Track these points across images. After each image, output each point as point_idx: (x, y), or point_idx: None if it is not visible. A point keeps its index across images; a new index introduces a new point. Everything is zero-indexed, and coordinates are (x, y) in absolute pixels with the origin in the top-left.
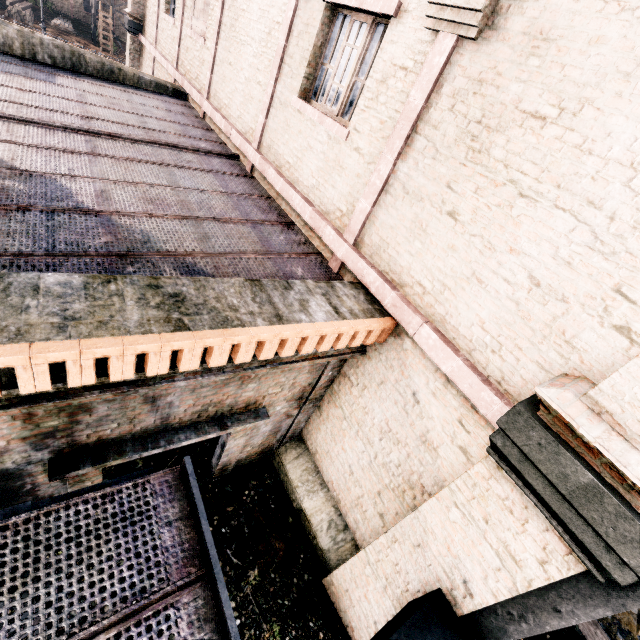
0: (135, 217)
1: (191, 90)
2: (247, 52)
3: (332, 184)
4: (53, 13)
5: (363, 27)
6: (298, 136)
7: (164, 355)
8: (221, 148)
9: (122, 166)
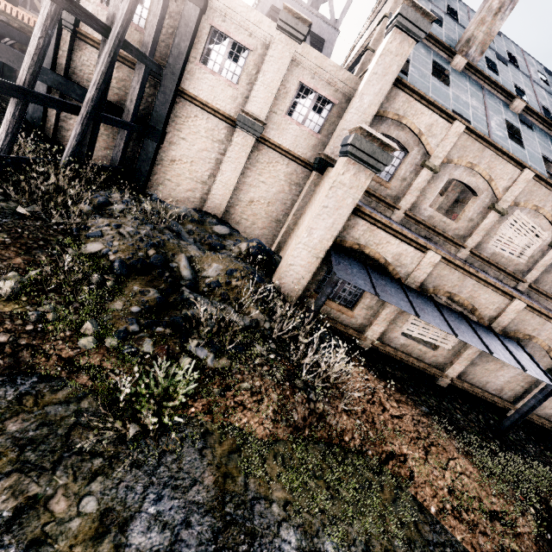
0: None
1: None
2: None
3: None
4: None
5: None
6: None
7: None
8: None
9: None
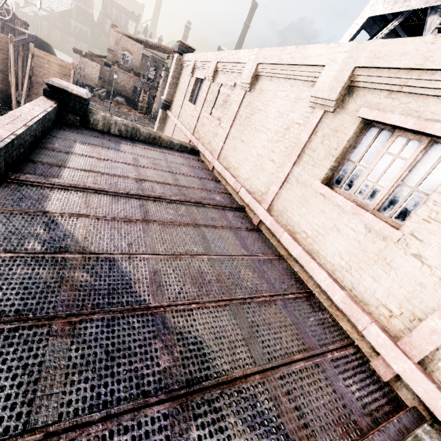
0: (185, 311)
1: (204, 151)
2: (261, 137)
3: (373, 276)
4: (116, 94)
5: (412, 142)
6: (320, 214)
7: None
8: (230, 199)
9: (167, 232)
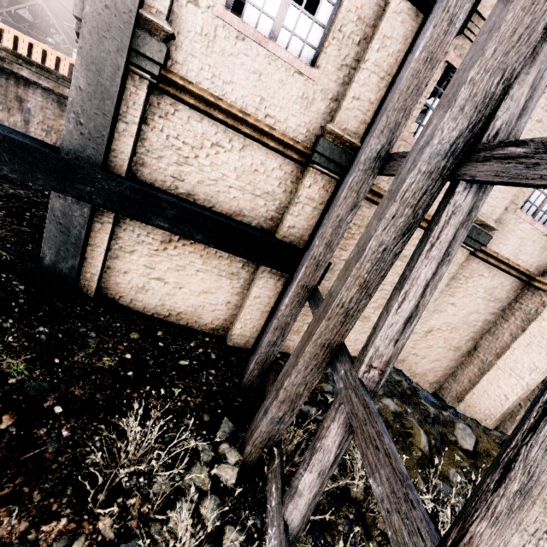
0: None
1: None
2: None
3: None
4: None
5: None
6: None
7: (11, 36)
8: None
9: None
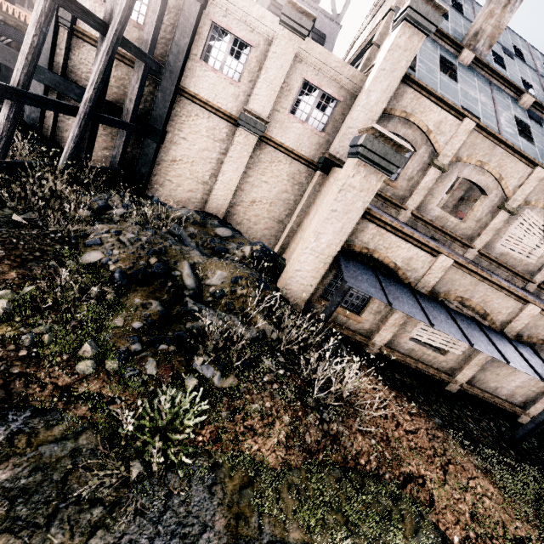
0: None
1: None
2: None
3: None
4: None
5: None
6: None
7: None
8: None
9: None
